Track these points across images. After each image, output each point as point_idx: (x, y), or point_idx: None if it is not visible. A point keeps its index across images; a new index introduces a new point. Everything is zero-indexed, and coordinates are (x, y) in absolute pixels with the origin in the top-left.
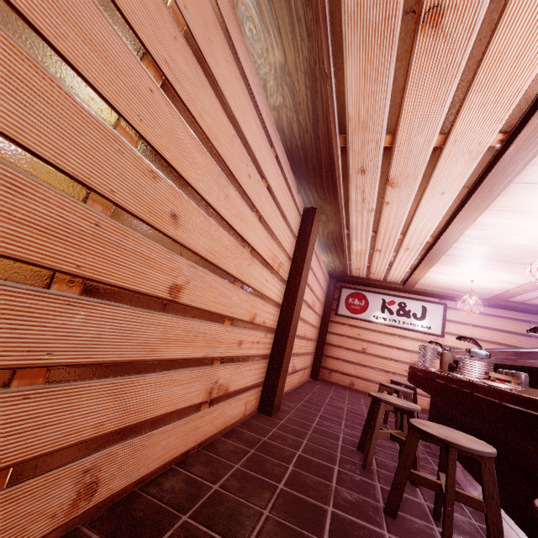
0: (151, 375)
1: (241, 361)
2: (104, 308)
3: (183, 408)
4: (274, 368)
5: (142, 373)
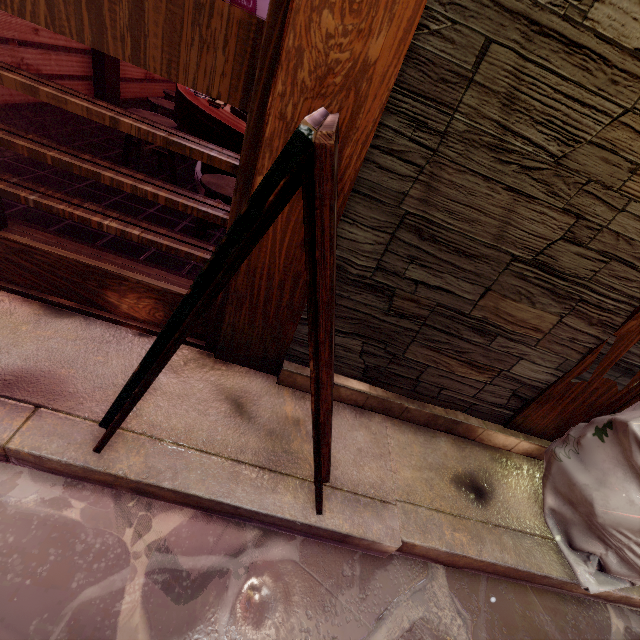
0: None
1: (47, 51)
2: None
3: None
4: (99, 67)
5: None
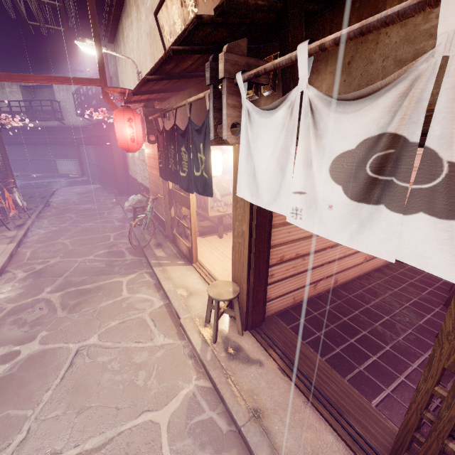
0: (345, 258)
1: None
2: (334, 249)
3: (356, 264)
4: None
5: (343, 259)
